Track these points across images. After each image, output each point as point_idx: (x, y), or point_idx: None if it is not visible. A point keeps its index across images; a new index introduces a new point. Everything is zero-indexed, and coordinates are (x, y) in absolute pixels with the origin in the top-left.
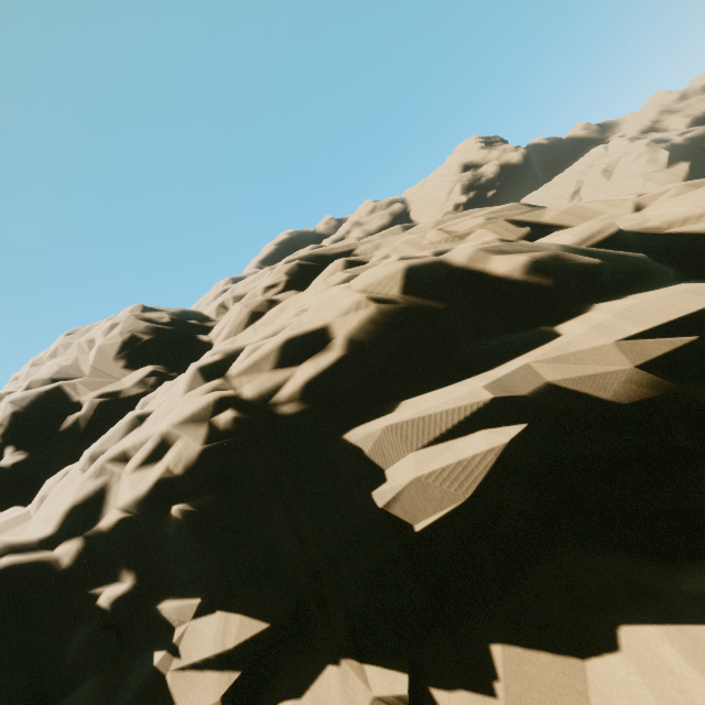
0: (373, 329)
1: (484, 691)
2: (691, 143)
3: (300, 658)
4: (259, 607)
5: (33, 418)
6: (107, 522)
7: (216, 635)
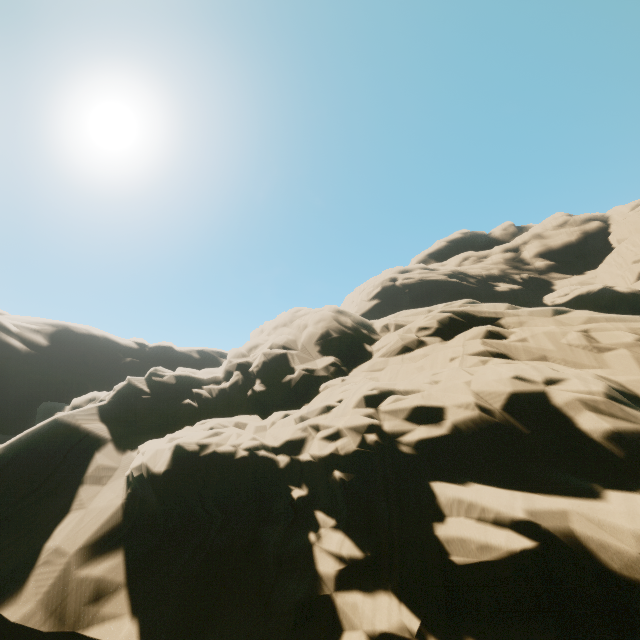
0: (472, 426)
1: None
2: None
3: (372, 579)
4: (360, 542)
5: (271, 367)
6: (303, 458)
7: (338, 542)
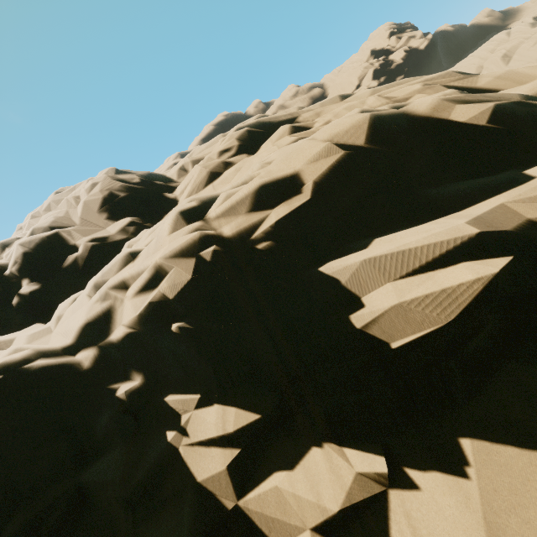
0: (343, 175)
1: (456, 473)
2: None
3: (286, 440)
4: (250, 402)
5: (40, 257)
6: (116, 336)
7: (217, 422)
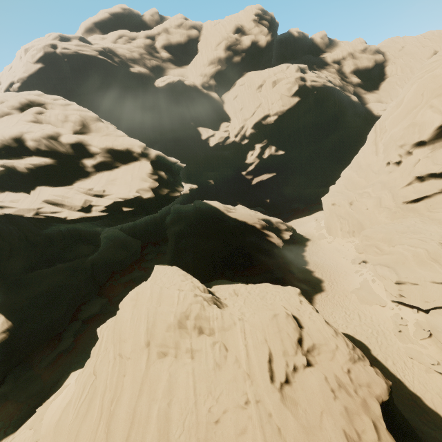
0: None
1: None
2: (311, 89)
3: None
4: None
5: None
6: None
7: None
